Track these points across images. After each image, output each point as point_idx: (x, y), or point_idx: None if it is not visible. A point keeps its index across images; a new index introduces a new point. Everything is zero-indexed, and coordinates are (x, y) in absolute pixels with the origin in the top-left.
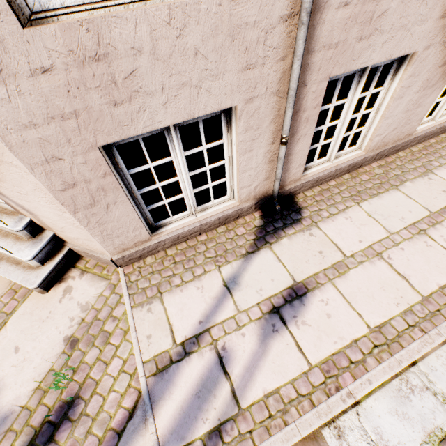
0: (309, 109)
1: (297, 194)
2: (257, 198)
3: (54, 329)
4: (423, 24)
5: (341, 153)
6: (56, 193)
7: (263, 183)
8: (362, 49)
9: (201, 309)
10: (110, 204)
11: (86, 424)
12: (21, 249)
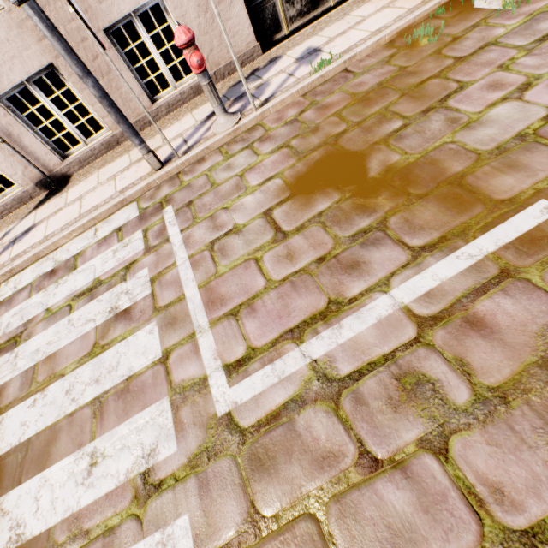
0: (2, 118)
1: (72, 174)
2: (36, 182)
3: None
4: (29, 49)
5: (93, 137)
6: None
7: (28, 171)
8: None
9: None
10: None
11: None
12: None
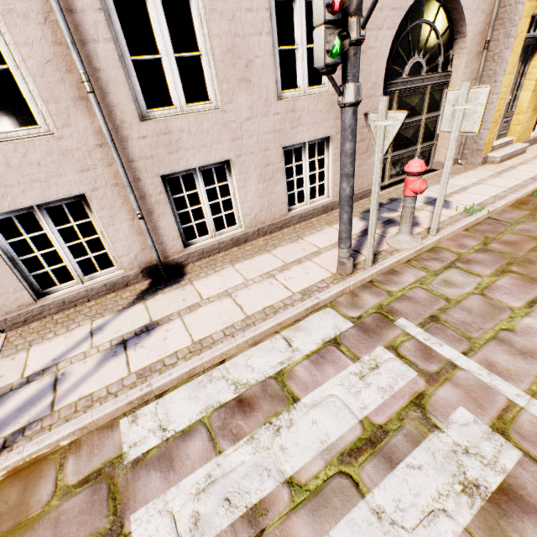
0: (154, 195)
1: (187, 264)
2: (143, 267)
3: None
4: (220, 144)
5: (223, 231)
6: None
7: (143, 253)
8: (177, 158)
9: (59, 351)
10: None
11: None
12: None
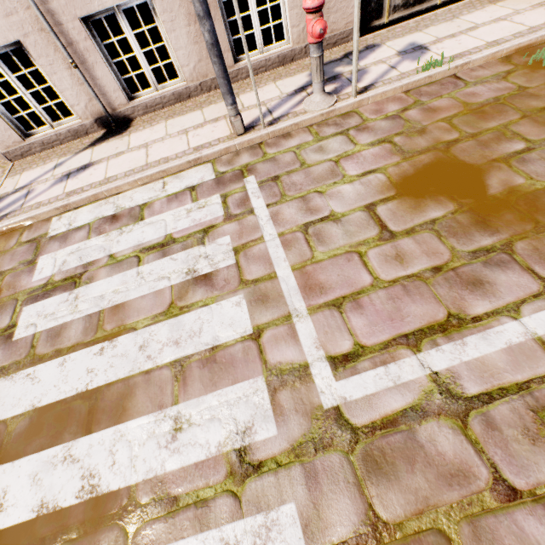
0: (81, 41)
1: (135, 118)
2: (96, 118)
3: None
4: None
5: (166, 85)
6: None
7: (91, 104)
8: None
9: (36, 176)
10: None
11: None
12: None
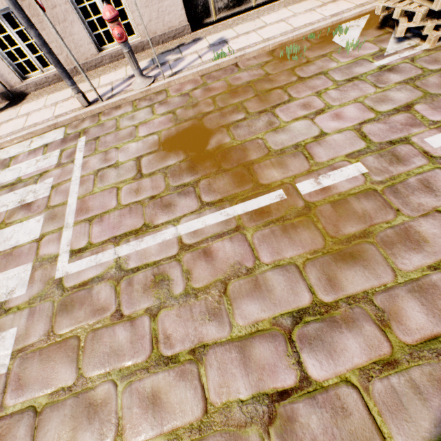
0: None
1: (29, 93)
2: None
3: None
4: None
5: (49, 68)
6: None
7: None
8: None
9: None
10: None
11: None
12: None
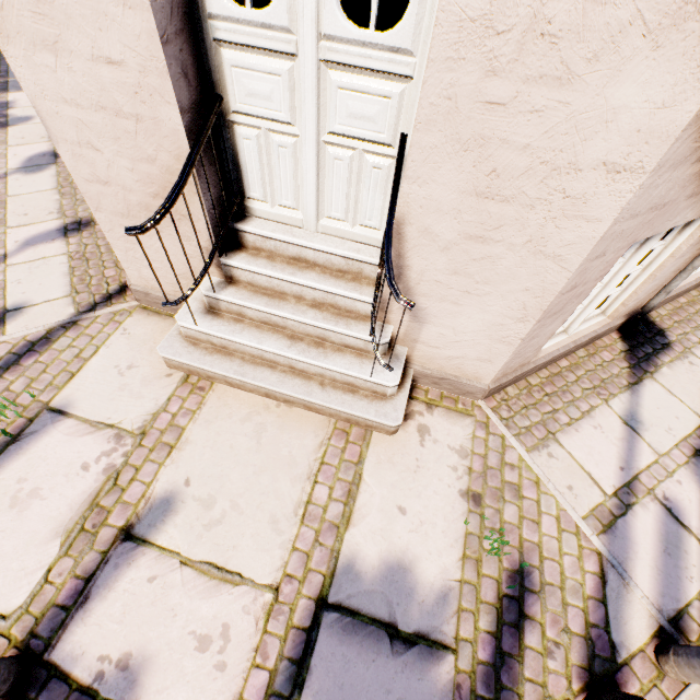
0: None
1: (651, 311)
2: (626, 315)
3: (437, 482)
4: None
5: None
6: (556, 296)
7: (647, 296)
8: None
9: (613, 453)
10: (562, 314)
11: (554, 594)
12: (378, 371)
